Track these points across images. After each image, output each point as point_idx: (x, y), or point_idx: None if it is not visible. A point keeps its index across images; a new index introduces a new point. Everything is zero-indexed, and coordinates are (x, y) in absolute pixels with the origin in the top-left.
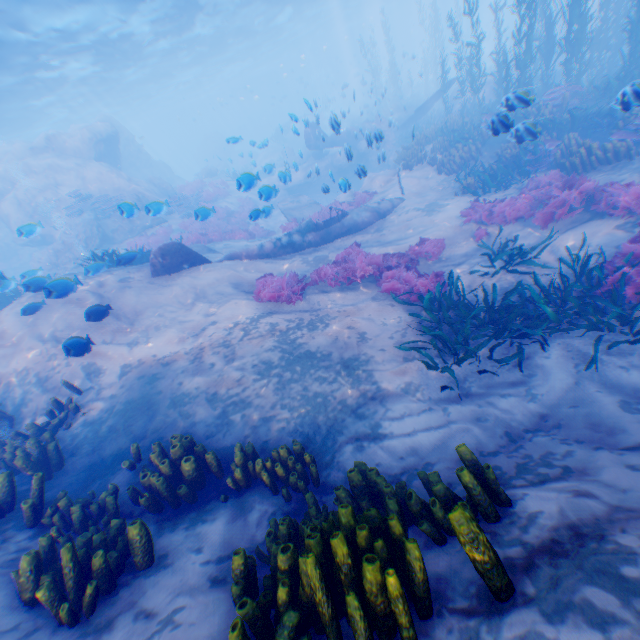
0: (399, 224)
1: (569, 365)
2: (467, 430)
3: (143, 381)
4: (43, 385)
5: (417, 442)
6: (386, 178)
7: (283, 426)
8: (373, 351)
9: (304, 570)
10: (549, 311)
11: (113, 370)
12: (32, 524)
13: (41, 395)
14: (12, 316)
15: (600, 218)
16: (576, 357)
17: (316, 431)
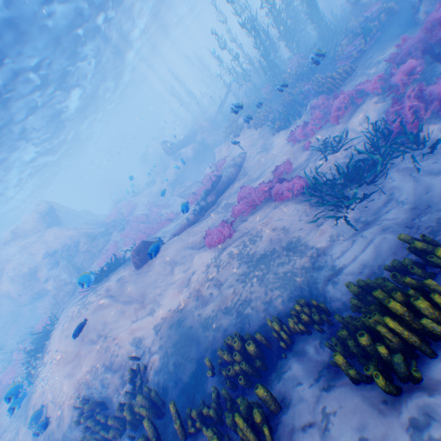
0: (254, 165)
1: (407, 178)
2: (384, 238)
3: (175, 328)
4: (111, 369)
5: (363, 260)
6: (228, 147)
7: (280, 299)
8: (297, 232)
9: (383, 331)
10: (377, 158)
11: (150, 334)
12: (184, 437)
13: (114, 376)
14: (64, 340)
15: (363, 104)
16: (407, 172)
17: (302, 290)
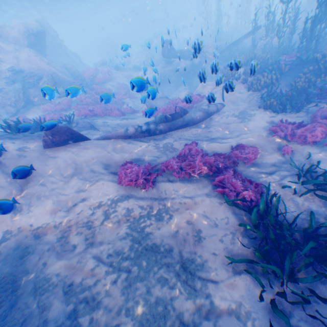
0: (221, 125)
1: None
2: None
3: (16, 254)
4: None
5: None
6: (212, 87)
7: None
8: (207, 255)
9: None
10: None
11: None
12: None
13: None
14: None
15: None
16: None
17: None
